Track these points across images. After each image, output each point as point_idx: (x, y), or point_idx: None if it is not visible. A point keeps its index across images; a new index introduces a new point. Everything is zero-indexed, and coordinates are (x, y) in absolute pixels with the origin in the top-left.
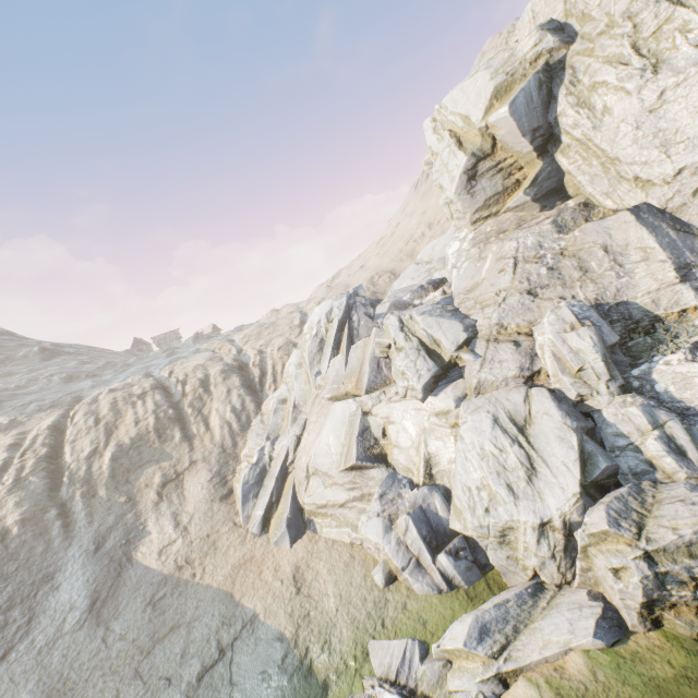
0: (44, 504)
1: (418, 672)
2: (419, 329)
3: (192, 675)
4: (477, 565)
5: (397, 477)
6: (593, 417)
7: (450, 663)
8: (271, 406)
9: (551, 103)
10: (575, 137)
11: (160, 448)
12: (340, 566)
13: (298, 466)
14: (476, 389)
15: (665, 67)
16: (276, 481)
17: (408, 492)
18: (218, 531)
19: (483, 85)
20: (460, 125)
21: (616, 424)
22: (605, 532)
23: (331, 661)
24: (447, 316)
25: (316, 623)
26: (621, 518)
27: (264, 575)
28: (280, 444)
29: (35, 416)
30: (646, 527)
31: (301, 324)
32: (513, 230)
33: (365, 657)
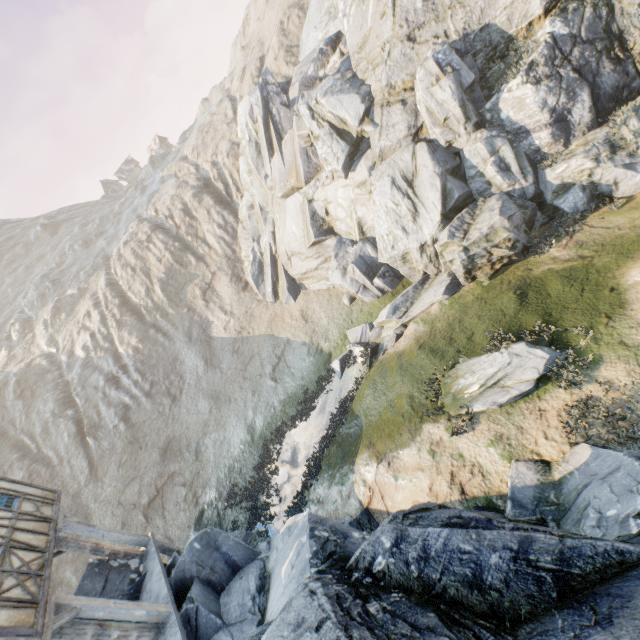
0: (144, 329)
1: (369, 335)
2: (326, 113)
3: (270, 371)
4: (397, 277)
5: (342, 241)
6: (460, 155)
7: (383, 327)
8: (244, 214)
9: None
10: None
11: (187, 273)
12: (325, 303)
13: (280, 254)
14: (379, 158)
15: None
16: (271, 268)
17: (351, 249)
18: (251, 308)
19: None
20: None
21: (470, 160)
22: (447, 243)
23: (330, 345)
24: (346, 90)
25: (320, 332)
26: (456, 231)
27: (286, 321)
28: (263, 242)
29: (90, 281)
30: (469, 232)
31: (235, 116)
32: None
33: (346, 338)
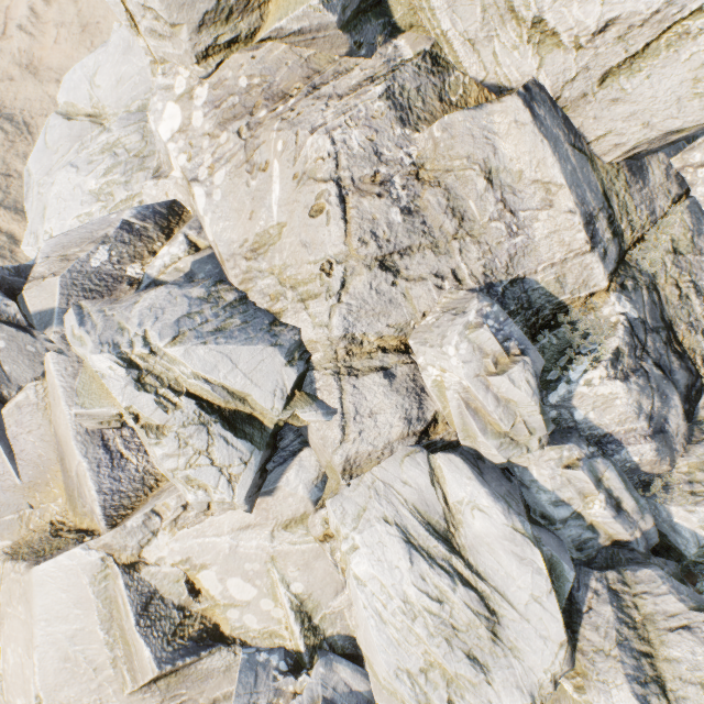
0: None
1: None
2: (186, 378)
3: None
4: None
5: (259, 662)
6: (510, 467)
7: None
8: None
9: None
10: None
11: None
12: None
13: None
14: (345, 473)
15: None
16: None
17: (292, 683)
18: None
19: None
20: None
21: (556, 491)
22: None
23: None
24: (239, 331)
25: None
26: (645, 689)
27: None
28: None
29: None
30: (666, 683)
31: None
32: (304, 97)
33: None
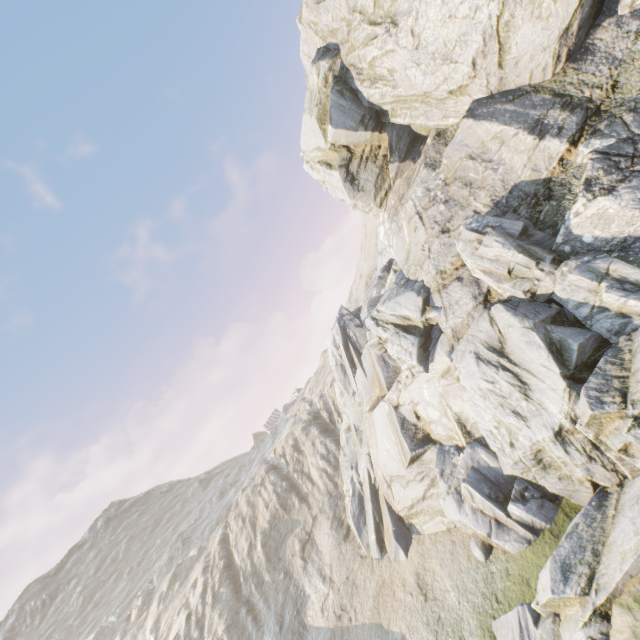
0: (235, 607)
1: (536, 638)
2: (388, 317)
3: None
4: (548, 498)
5: (444, 449)
6: (555, 300)
7: (558, 616)
8: (344, 438)
9: (358, 95)
10: (390, 102)
11: (289, 519)
12: (447, 557)
13: (378, 480)
14: (454, 337)
15: (399, 17)
16: (371, 502)
17: (458, 459)
18: (352, 570)
19: (310, 123)
20: (320, 155)
21: (570, 298)
22: (594, 417)
23: None
24: (401, 292)
25: (448, 623)
26: (602, 394)
27: (397, 594)
28: (361, 468)
29: (210, 537)
30: (629, 389)
31: None
32: (406, 191)
33: None
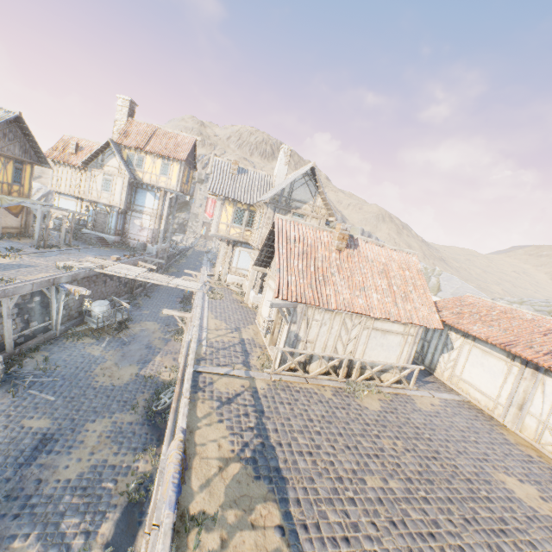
0: None
1: None
2: None
3: None
4: None
5: None
6: None
7: None
8: None
9: None
10: None
11: None
12: None
13: None
14: None
15: None
16: None
17: None
18: None
19: None
20: None
21: None
22: None
23: None
24: None
25: None
26: None
27: None
28: None
29: None
30: None
31: None
32: None
33: None
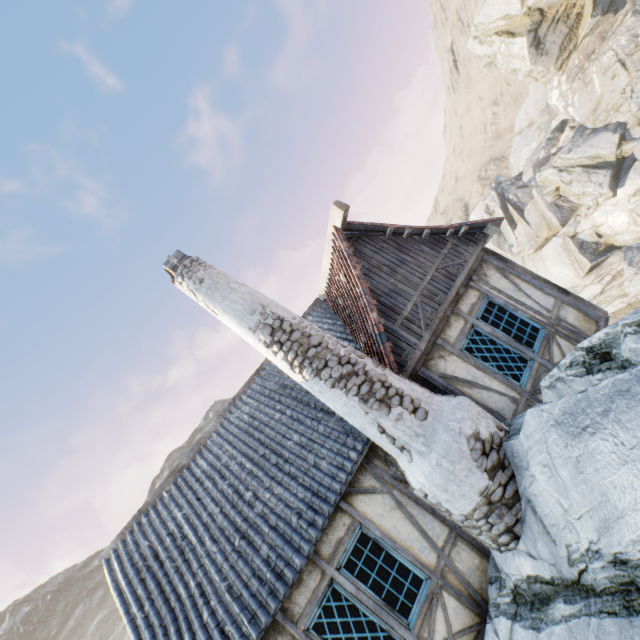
0: None
1: None
2: (574, 161)
3: None
4: None
5: (632, 248)
6: None
7: None
8: None
9: None
10: None
11: None
12: None
13: None
14: None
15: None
16: None
17: None
18: None
19: None
20: (503, 24)
21: None
22: None
23: None
24: (591, 137)
25: None
26: None
27: None
28: None
29: None
30: None
31: None
32: (599, 46)
33: None
